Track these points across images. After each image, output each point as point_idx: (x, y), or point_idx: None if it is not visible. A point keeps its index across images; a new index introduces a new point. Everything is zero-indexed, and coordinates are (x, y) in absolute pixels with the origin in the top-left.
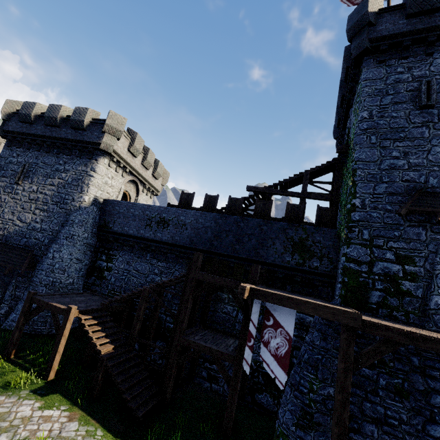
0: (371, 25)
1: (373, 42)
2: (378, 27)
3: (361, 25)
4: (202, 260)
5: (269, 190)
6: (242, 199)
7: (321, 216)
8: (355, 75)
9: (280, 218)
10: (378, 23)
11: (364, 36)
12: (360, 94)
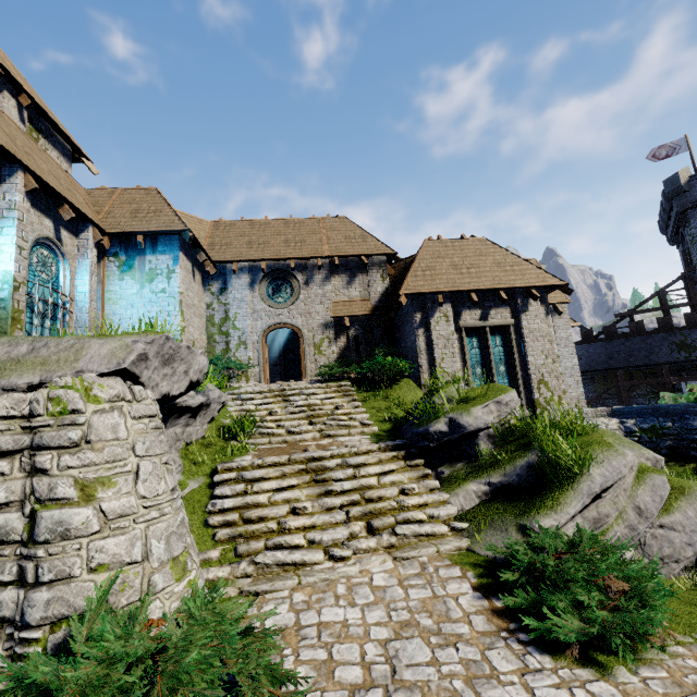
0: (687, 191)
1: (693, 203)
2: (693, 191)
3: (678, 192)
4: (604, 376)
5: (635, 312)
6: (615, 325)
7: (689, 320)
8: (683, 218)
9: (655, 330)
10: (692, 189)
11: (683, 200)
12: (695, 238)
